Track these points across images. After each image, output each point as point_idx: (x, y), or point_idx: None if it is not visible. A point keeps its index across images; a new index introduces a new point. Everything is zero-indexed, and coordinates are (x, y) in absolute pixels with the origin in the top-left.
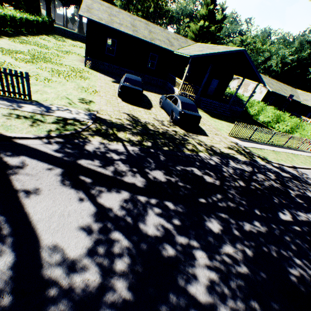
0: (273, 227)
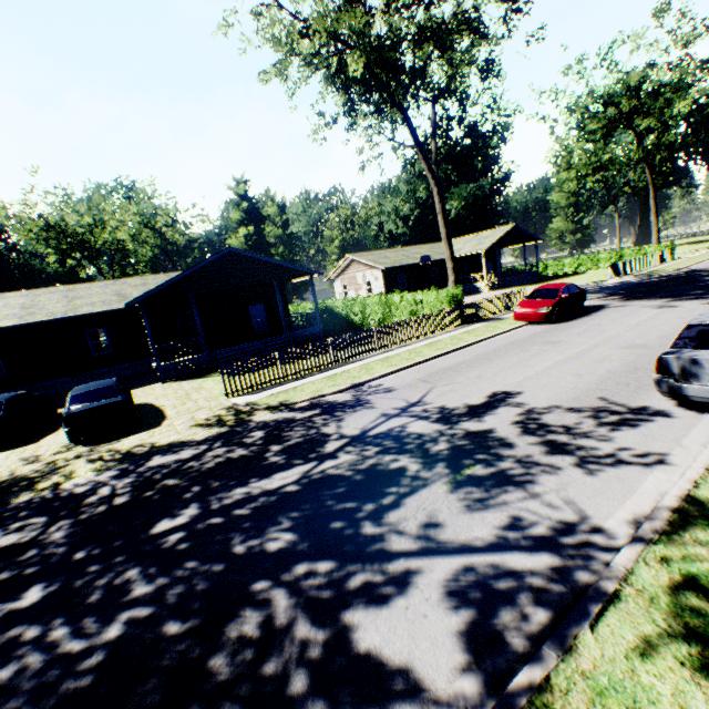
0: (87, 572)
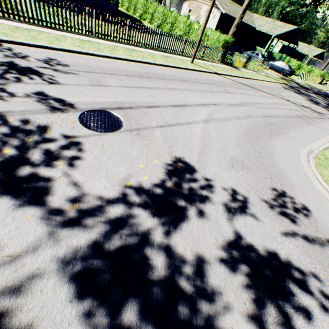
0: None
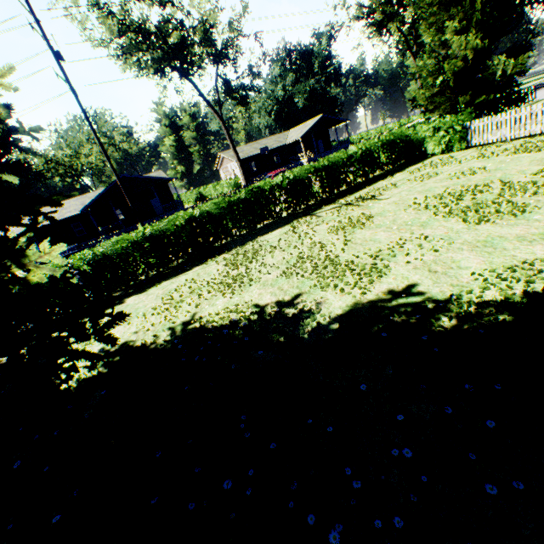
0: None
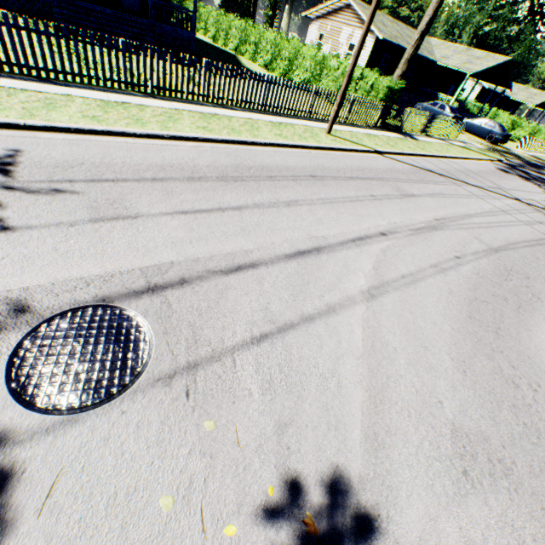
0: None
